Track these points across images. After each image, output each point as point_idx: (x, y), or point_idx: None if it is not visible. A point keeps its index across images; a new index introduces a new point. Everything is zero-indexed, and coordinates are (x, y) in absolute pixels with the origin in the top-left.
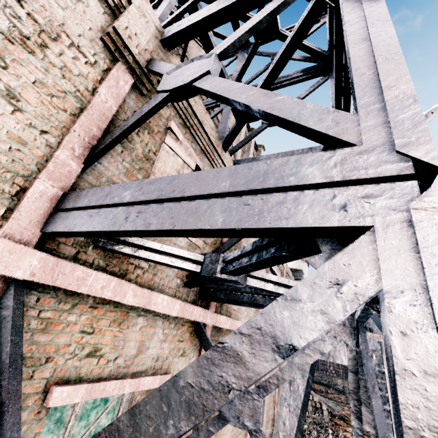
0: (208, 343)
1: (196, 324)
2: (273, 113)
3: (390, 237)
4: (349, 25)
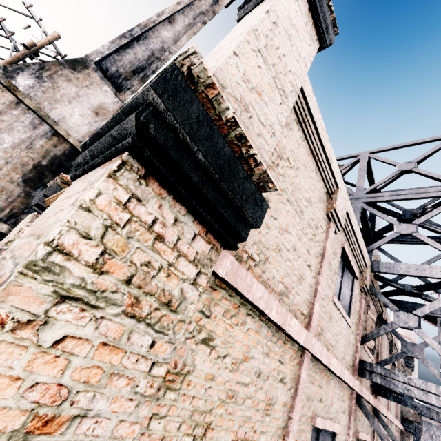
0: (384, 423)
1: (373, 408)
2: None
3: None
4: None
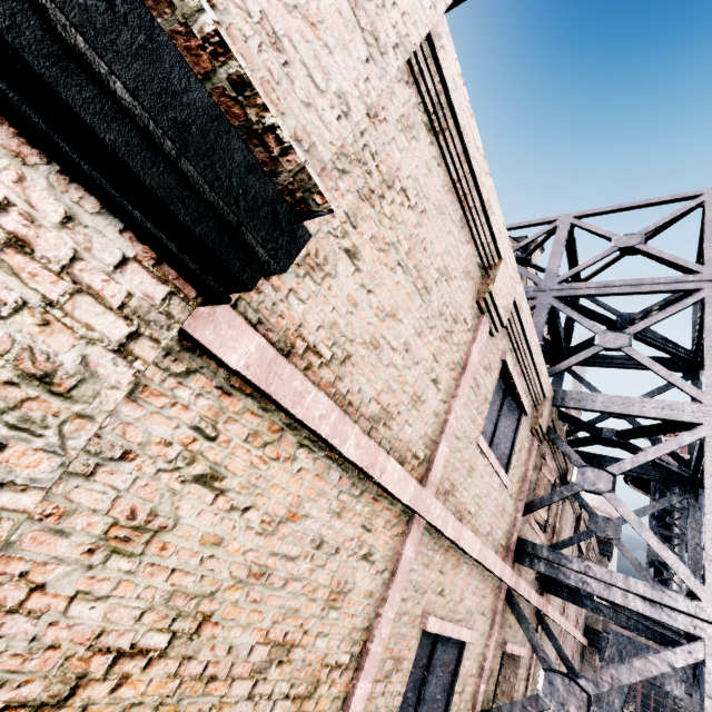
0: (550, 632)
1: (536, 610)
2: (663, 558)
3: (709, 645)
4: (706, 521)
